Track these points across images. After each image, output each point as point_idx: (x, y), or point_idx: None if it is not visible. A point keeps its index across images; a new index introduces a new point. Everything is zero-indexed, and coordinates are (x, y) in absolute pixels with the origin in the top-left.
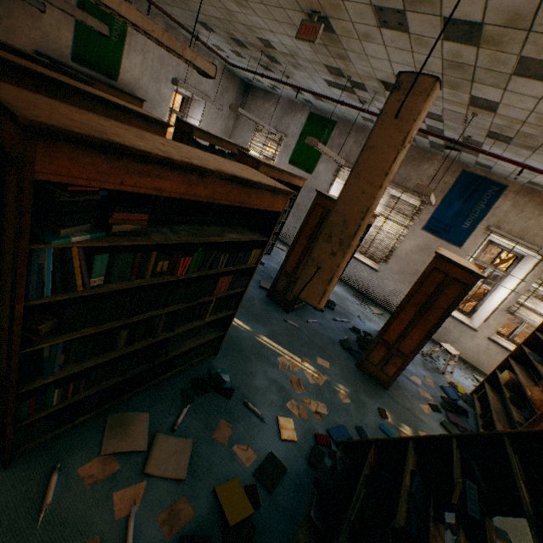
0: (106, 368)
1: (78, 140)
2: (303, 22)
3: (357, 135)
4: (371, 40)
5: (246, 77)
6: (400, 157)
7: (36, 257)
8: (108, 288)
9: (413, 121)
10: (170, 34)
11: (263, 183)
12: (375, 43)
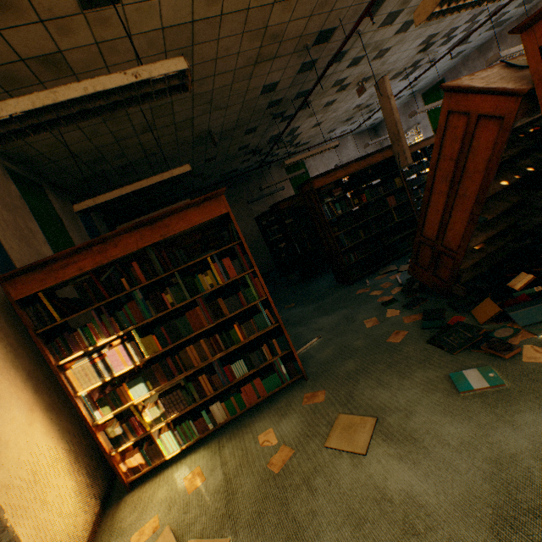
0: (363, 247)
1: (316, 177)
2: (357, 91)
3: (465, 66)
4: (386, 61)
5: (368, 126)
6: (392, 102)
7: (323, 208)
8: (343, 212)
9: (386, 92)
10: (319, 148)
11: (370, 153)
12: (389, 59)
